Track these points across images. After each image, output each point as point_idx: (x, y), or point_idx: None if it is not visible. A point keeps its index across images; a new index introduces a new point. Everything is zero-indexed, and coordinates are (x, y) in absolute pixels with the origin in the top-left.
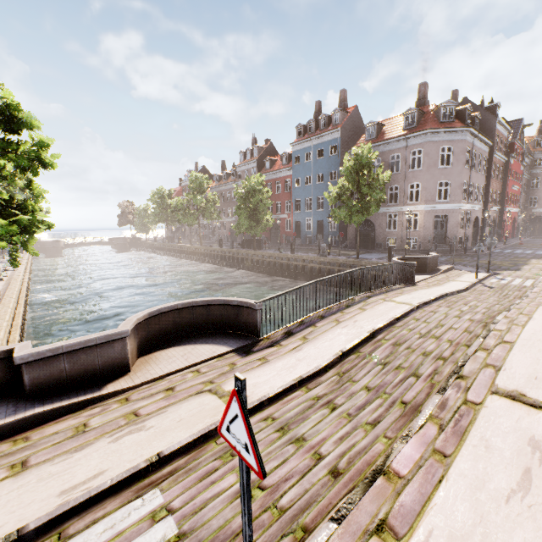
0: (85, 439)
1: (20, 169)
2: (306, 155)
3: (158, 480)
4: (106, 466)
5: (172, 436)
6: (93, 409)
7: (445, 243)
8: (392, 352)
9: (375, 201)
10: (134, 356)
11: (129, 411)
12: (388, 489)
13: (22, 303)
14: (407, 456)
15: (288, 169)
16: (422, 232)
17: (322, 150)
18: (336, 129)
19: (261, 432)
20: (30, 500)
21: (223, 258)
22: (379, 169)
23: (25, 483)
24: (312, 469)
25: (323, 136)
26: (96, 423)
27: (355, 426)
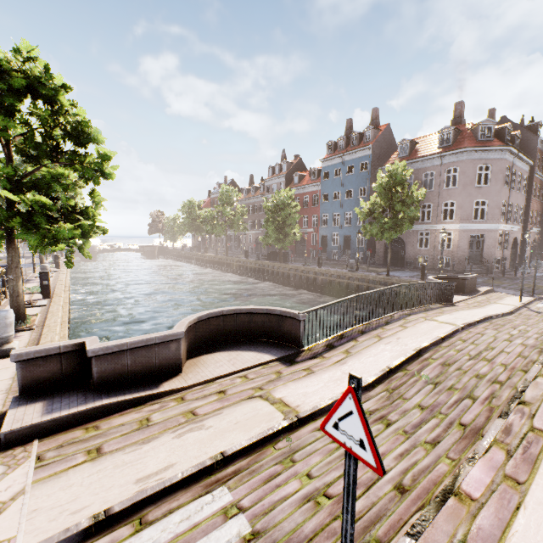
0: (150, 433)
1: (85, 179)
2: (335, 171)
3: (224, 478)
4: (174, 459)
5: (232, 437)
6: (152, 405)
7: (481, 264)
8: (442, 372)
9: (409, 219)
10: (184, 357)
11: (186, 409)
12: (461, 510)
13: (67, 302)
14: (477, 478)
15: (316, 184)
16: (456, 251)
17: (351, 166)
18: (367, 146)
19: (317, 441)
20: (110, 485)
21: (248, 269)
22: (414, 187)
23: (103, 469)
24: (375, 483)
25: (354, 153)
26: (157, 418)
27: (413, 444)
